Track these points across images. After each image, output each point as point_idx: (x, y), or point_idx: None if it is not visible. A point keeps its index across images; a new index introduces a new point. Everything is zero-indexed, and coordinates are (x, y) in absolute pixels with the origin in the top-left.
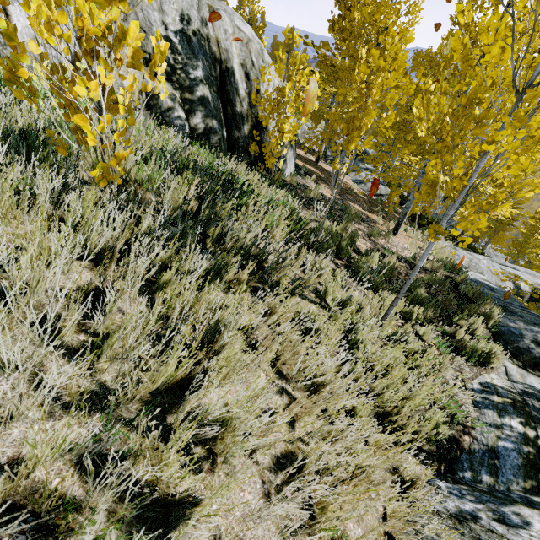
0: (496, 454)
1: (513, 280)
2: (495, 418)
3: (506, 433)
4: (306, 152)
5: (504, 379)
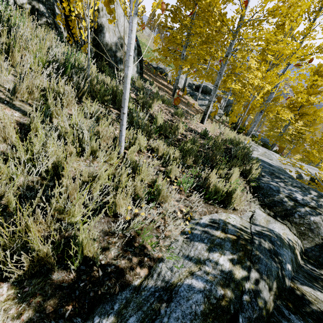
0: (171, 295)
1: (297, 170)
2: (202, 252)
3: (205, 269)
4: (168, 83)
5: (244, 220)
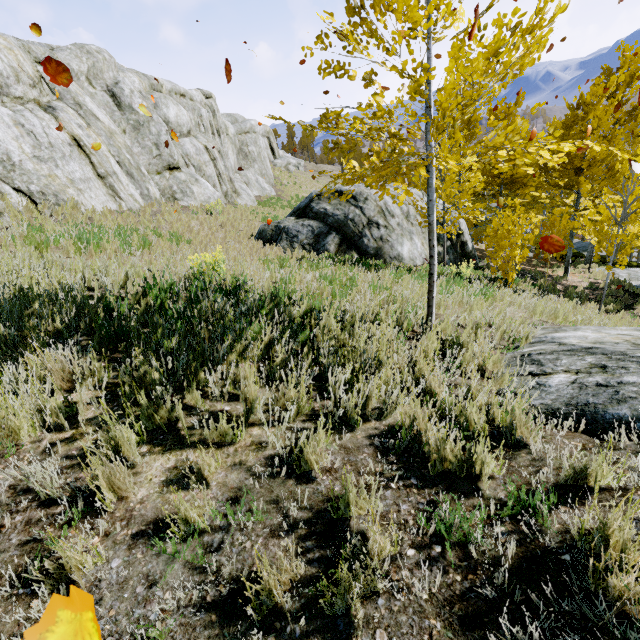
0: None
1: None
2: None
3: None
4: None
5: None
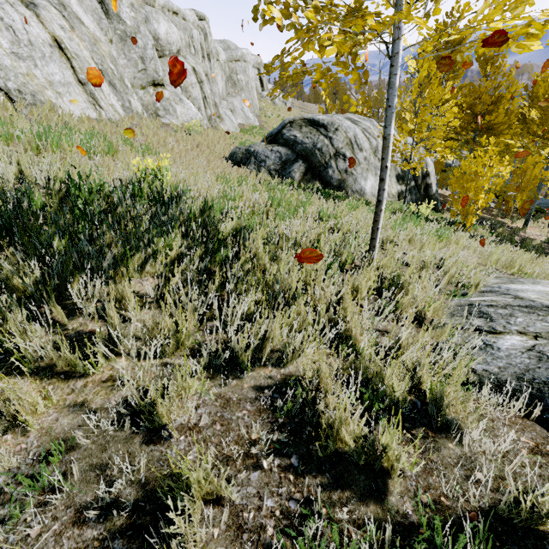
0: None
1: None
2: None
3: None
4: None
5: None
